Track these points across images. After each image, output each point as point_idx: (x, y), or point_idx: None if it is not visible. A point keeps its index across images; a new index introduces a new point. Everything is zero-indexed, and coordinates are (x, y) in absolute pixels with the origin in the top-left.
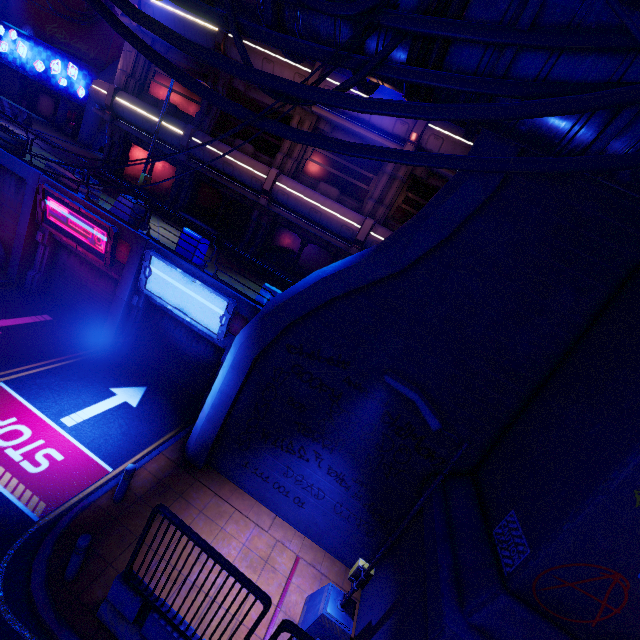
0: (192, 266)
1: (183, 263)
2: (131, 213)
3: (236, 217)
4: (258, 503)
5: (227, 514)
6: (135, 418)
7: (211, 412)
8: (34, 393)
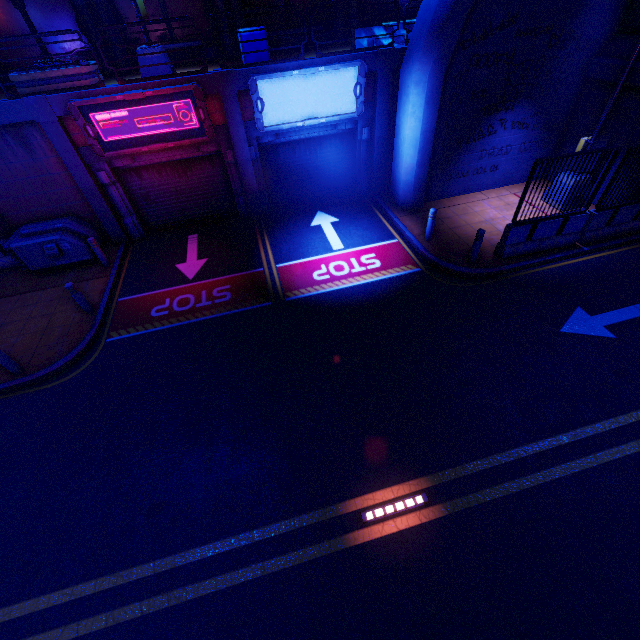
0: (294, 62)
1: (285, 66)
2: (167, 65)
3: (187, 6)
4: (466, 195)
5: (466, 208)
6: (351, 223)
7: (419, 158)
8: (297, 255)
